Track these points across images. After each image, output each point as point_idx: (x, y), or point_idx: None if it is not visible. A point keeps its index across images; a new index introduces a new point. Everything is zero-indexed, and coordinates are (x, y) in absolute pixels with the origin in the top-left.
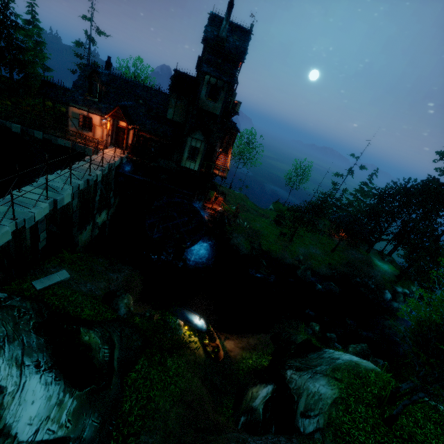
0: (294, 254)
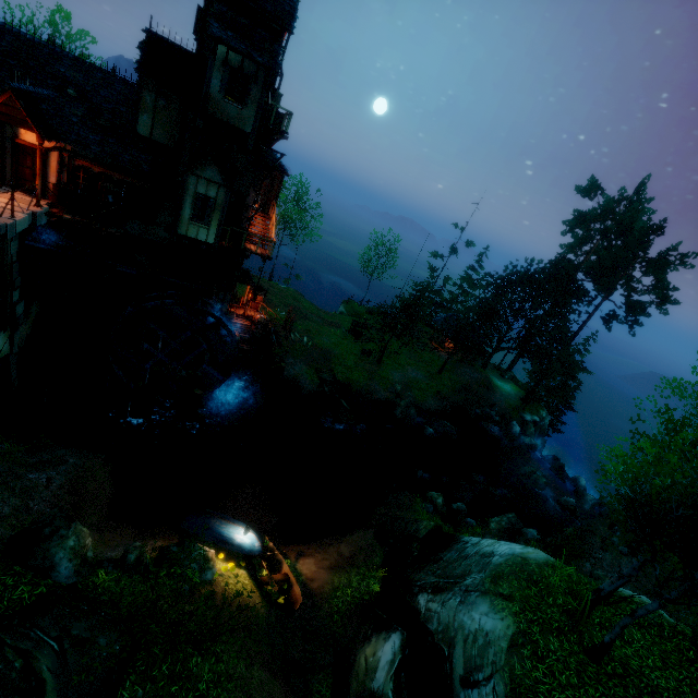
0: (387, 383)
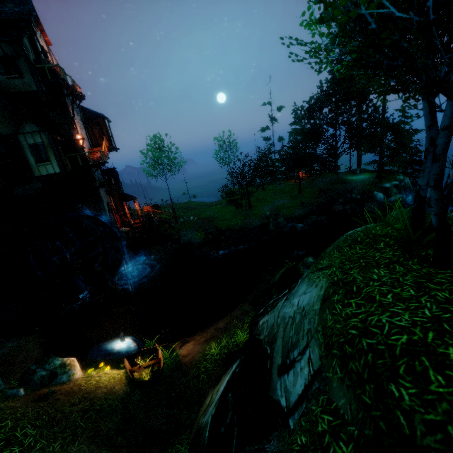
0: (259, 215)
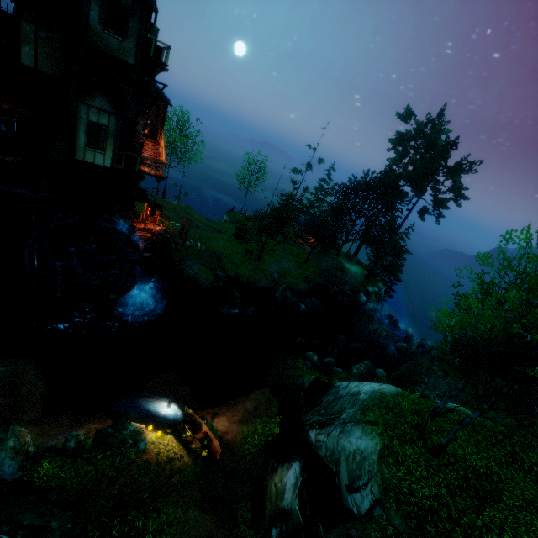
0: (267, 274)
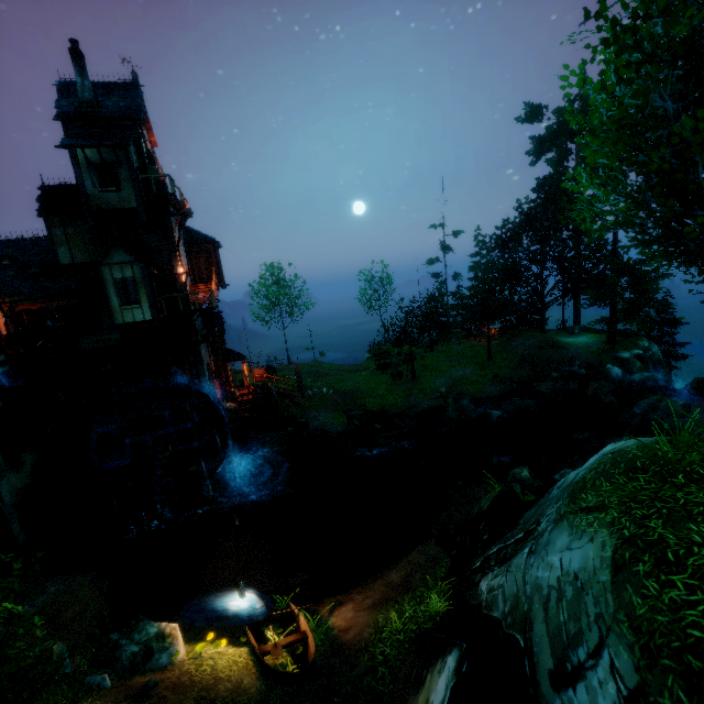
0: (429, 391)
